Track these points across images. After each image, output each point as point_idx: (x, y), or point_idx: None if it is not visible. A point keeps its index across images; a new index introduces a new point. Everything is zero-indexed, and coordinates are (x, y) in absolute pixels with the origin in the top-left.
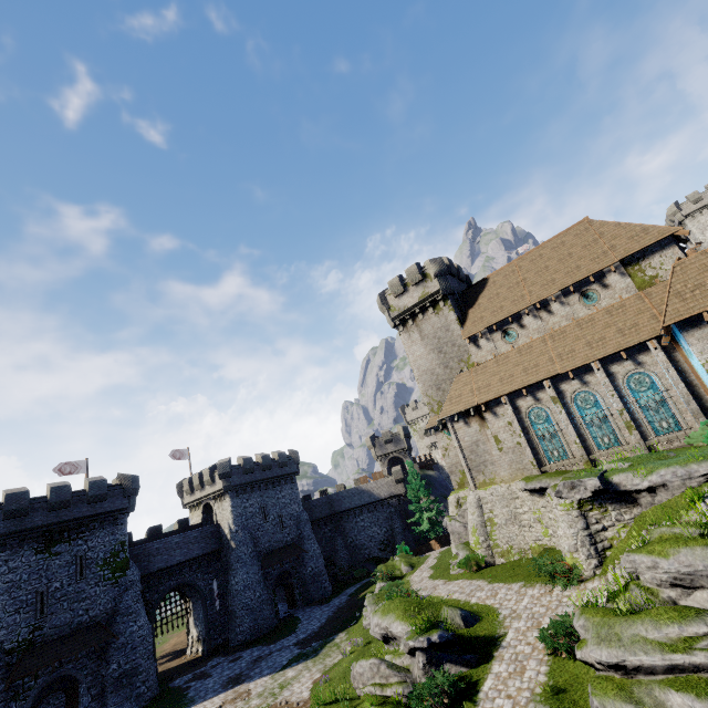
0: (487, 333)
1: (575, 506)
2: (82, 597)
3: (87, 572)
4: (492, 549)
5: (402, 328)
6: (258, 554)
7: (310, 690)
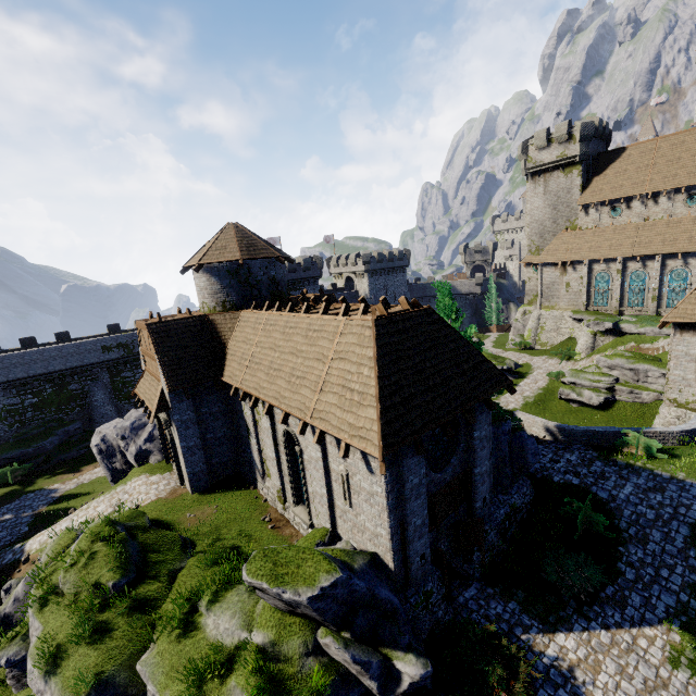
0: (599, 205)
1: (593, 333)
2: None
3: None
4: (536, 341)
5: (531, 179)
6: None
7: None
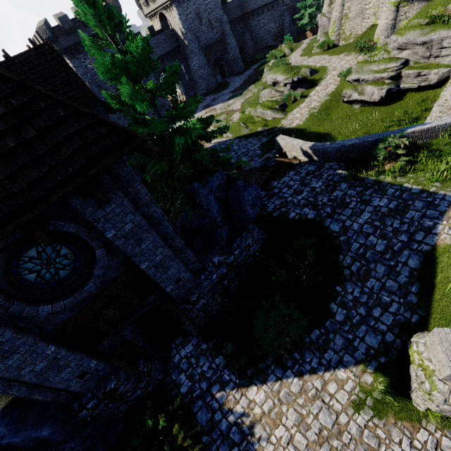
0: None
1: (396, 4)
2: None
3: None
4: (340, 36)
5: None
6: (201, 48)
7: (240, 106)
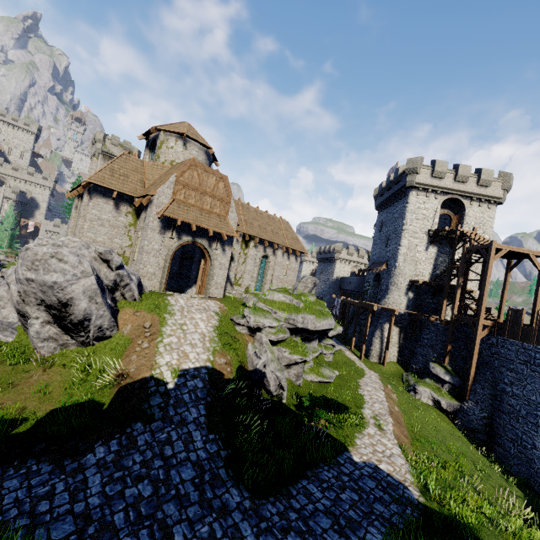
0: None
1: None
2: None
3: None
4: None
5: (103, 158)
6: None
7: None
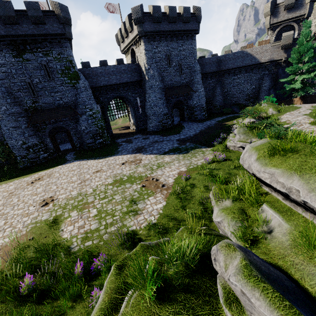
0: None
1: None
2: (55, 91)
3: (53, 76)
4: None
5: None
6: (163, 87)
7: (174, 179)
